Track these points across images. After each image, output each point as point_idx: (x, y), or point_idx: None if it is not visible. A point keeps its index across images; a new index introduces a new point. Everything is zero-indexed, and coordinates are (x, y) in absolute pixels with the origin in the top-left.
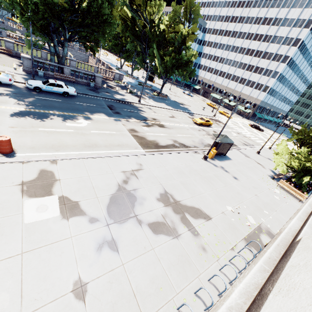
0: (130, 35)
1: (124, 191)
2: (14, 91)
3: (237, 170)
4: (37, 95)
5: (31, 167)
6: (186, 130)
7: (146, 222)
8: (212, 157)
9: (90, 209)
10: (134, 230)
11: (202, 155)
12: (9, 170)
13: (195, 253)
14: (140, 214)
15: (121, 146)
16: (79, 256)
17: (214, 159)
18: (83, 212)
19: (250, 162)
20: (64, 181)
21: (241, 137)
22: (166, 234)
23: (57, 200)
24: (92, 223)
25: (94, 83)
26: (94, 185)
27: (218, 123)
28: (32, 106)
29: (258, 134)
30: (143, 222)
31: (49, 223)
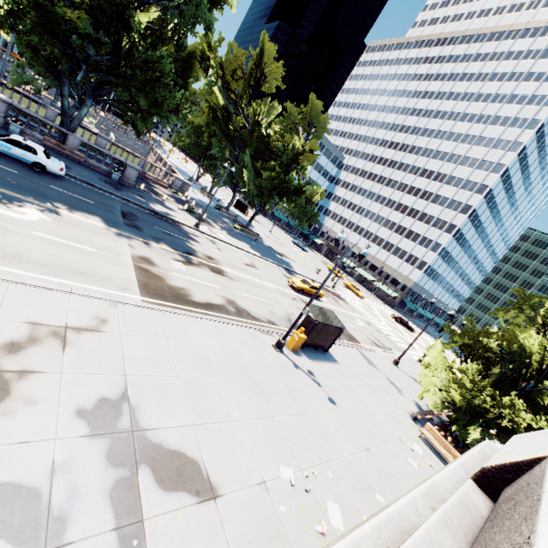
0: (218, 132)
1: None
2: None
3: (342, 385)
4: None
5: None
6: (267, 291)
7: None
8: (296, 347)
9: None
10: None
11: (275, 340)
12: None
13: None
14: None
15: (87, 276)
16: None
17: (299, 353)
18: None
19: (375, 376)
20: None
21: (372, 330)
22: (11, 538)
23: None
24: None
25: (120, 174)
26: None
27: (336, 299)
28: None
29: (404, 334)
30: None
31: None
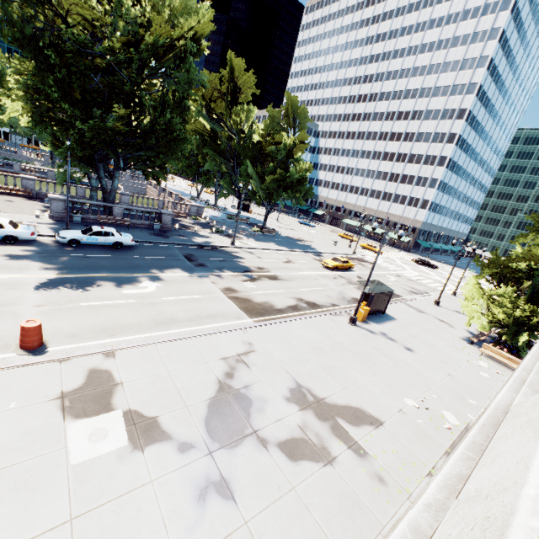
0: (211, 152)
1: (230, 391)
2: (38, 250)
3: (408, 335)
4: (73, 251)
5: (74, 367)
6: (314, 280)
7: (275, 441)
8: (363, 318)
9: (178, 428)
10: (256, 457)
11: (346, 318)
12: (39, 376)
13: (367, 488)
14: (261, 428)
15: (214, 317)
16: (168, 514)
17: (367, 322)
18: (166, 434)
19: (427, 319)
20: (129, 384)
21: (404, 281)
22: (312, 459)
23: (121, 417)
24: (184, 451)
25: (160, 223)
26: (180, 386)
27: (362, 263)
28: (67, 269)
29: (430, 274)
30: (268, 441)
31: (113, 460)
